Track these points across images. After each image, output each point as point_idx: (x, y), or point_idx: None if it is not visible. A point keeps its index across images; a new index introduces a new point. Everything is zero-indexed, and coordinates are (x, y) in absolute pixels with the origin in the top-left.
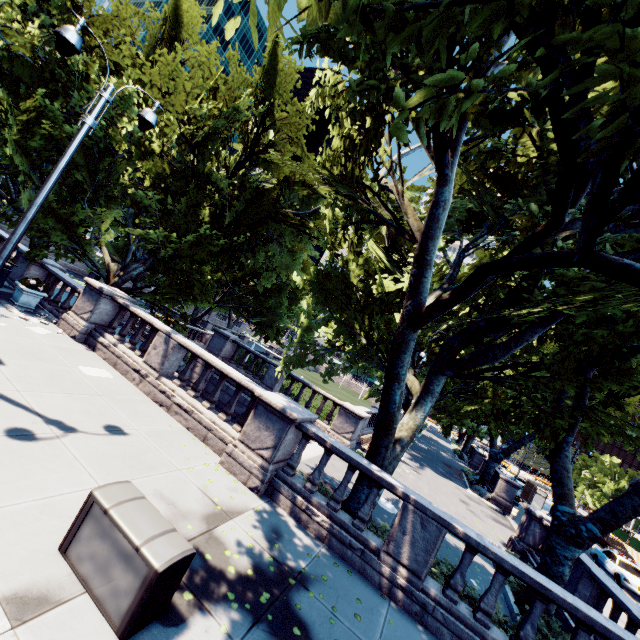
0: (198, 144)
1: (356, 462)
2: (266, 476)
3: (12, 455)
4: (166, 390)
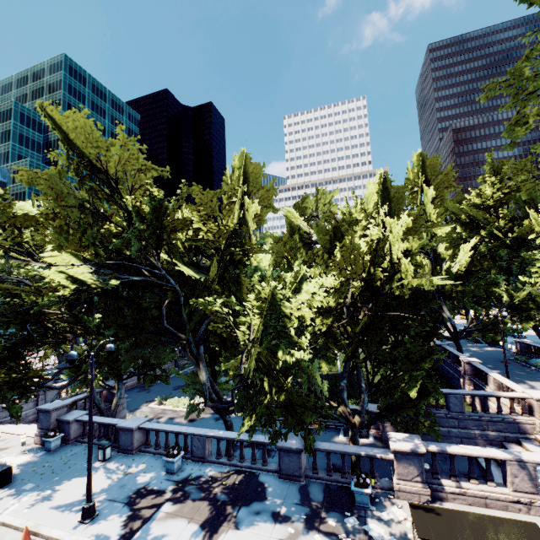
0: (379, 287)
1: None
2: None
3: None
4: None
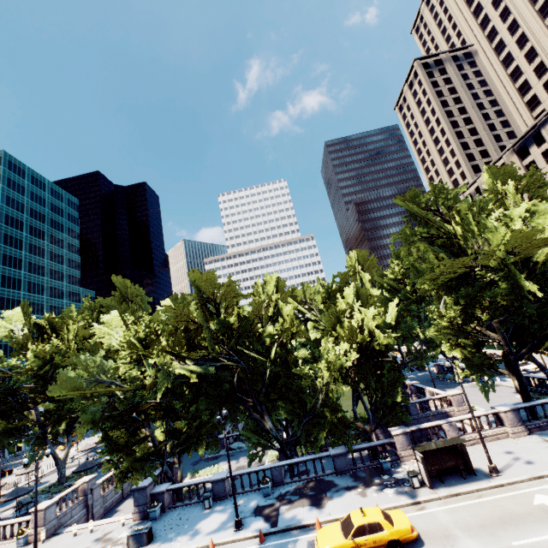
0: (366, 346)
1: (536, 404)
2: (527, 428)
3: (542, 463)
4: (470, 438)
